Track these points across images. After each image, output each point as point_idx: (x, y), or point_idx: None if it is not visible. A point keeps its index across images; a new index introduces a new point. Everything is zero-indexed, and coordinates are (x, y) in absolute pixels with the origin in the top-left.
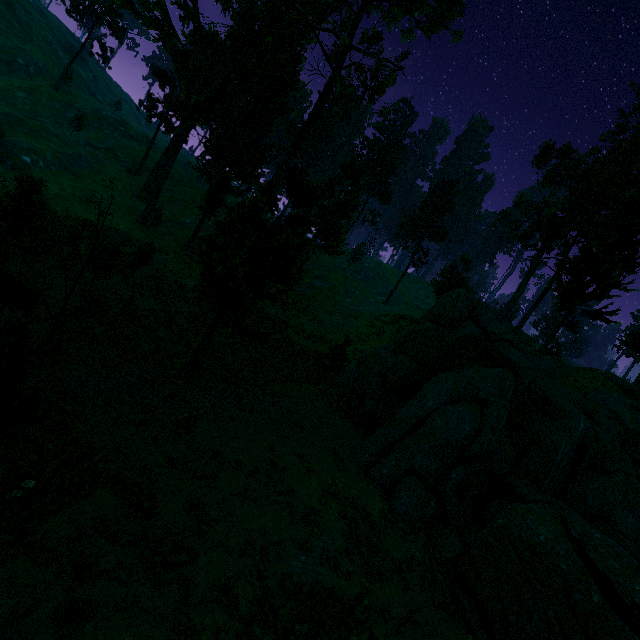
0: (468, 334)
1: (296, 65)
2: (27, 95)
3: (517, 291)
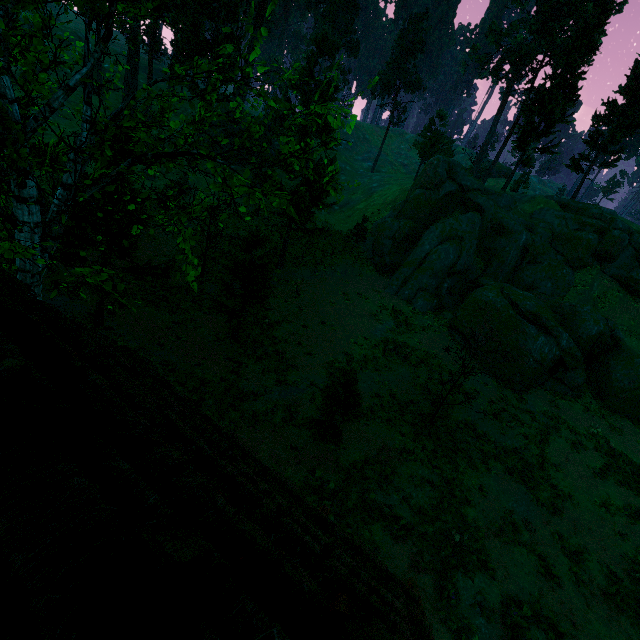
0: (448, 192)
1: None
2: None
3: (489, 132)
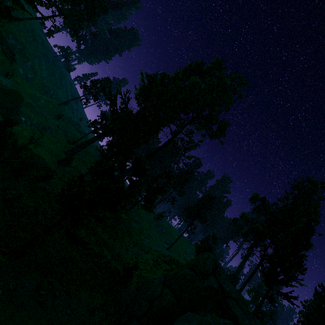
0: (211, 285)
1: (158, 129)
2: (45, 102)
3: (240, 265)
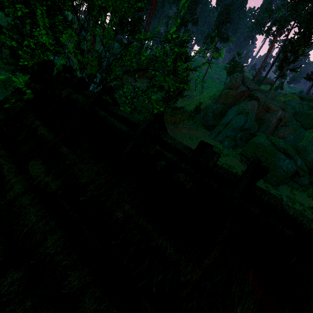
0: (241, 91)
1: None
2: None
3: (263, 62)
